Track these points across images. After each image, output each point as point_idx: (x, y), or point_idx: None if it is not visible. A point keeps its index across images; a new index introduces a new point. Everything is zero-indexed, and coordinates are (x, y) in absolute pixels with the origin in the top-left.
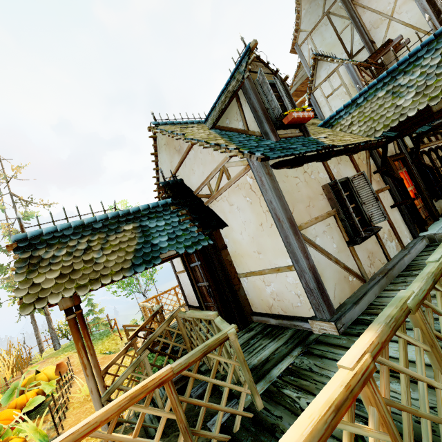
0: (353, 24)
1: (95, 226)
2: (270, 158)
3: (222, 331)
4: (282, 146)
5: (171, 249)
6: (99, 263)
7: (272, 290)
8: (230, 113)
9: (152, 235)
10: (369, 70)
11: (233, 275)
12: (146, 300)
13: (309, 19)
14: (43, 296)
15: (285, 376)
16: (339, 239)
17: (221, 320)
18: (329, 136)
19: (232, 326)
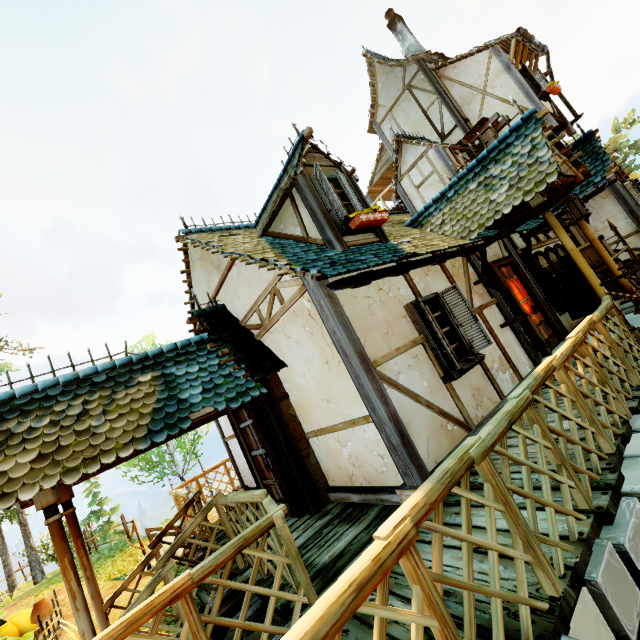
0: (441, 100)
1: (96, 380)
2: (327, 276)
3: (265, 516)
4: (347, 257)
5: (207, 405)
6: (98, 434)
7: (350, 452)
8: (284, 216)
9: (179, 386)
10: (466, 153)
11: (299, 435)
12: (180, 486)
13: (388, 93)
14: (10, 490)
15: None
16: (431, 375)
17: (269, 501)
18: (413, 240)
19: (280, 507)
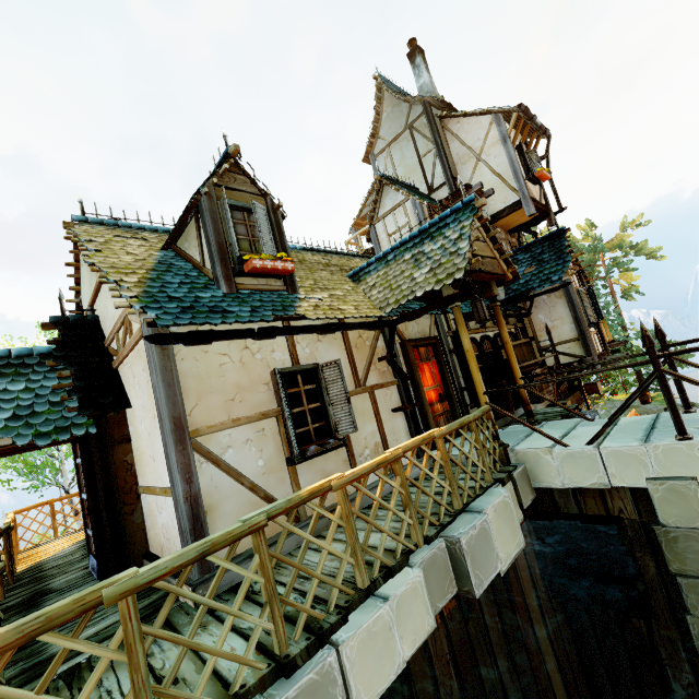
0: (437, 151)
1: None
2: (158, 325)
3: None
4: (217, 304)
5: (4, 436)
6: None
7: (163, 521)
8: (190, 234)
9: None
10: None
11: (130, 487)
12: (25, 508)
13: (390, 127)
14: None
15: (58, 679)
16: (274, 454)
17: None
18: (327, 298)
19: None
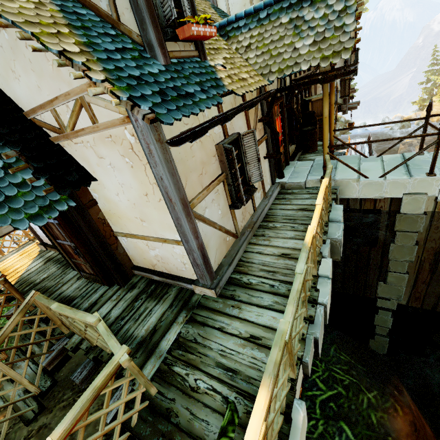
0: None
1: None
2: (164, 123)
3: (112, 360)
4: (175, 85)
5: (2, 225)
6: None
7: (157, 254)
8: None
9: None
10: None
11: (109, 234)
12: None
13: None
14: None
15: (174, 350)
16: (224, 204)
17: (106, 331)
18: (226, 64)
19: (124, 349)
